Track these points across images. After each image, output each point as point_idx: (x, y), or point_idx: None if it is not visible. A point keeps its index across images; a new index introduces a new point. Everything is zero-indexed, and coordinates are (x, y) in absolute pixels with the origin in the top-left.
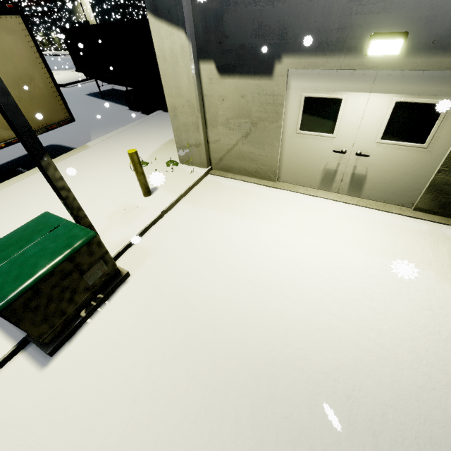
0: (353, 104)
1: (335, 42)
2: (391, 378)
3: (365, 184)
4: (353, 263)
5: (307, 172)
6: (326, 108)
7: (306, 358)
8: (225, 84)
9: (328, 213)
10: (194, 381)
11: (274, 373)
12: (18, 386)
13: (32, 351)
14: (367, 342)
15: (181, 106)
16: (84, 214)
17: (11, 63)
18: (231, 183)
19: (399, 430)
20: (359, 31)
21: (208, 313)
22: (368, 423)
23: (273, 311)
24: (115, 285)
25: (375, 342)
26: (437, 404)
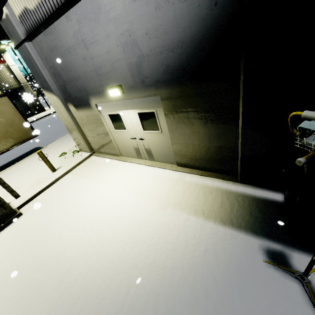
0: (125, 115)
1: (103, 91)
2: (93, 261)
3: (152, 153)
4: (122, 201)
5: (129, 150)
6: (118, 118)
7: (64, 252)
8: (80, 113)
9: (133, 172)
10: (14, 263)
11: (46, 260)
12: None
13: None
14: (97, 243)
15: (68, 124)
16: (8, 185)
17: (3, 116)
18: (99, 159)
19: (77, 286)
20: (107, 86)
21: (41, 231)
22: (67, 283)
23: (67, 229)
24: (11, 219)
25: (101, 244)
26: (104, 274)
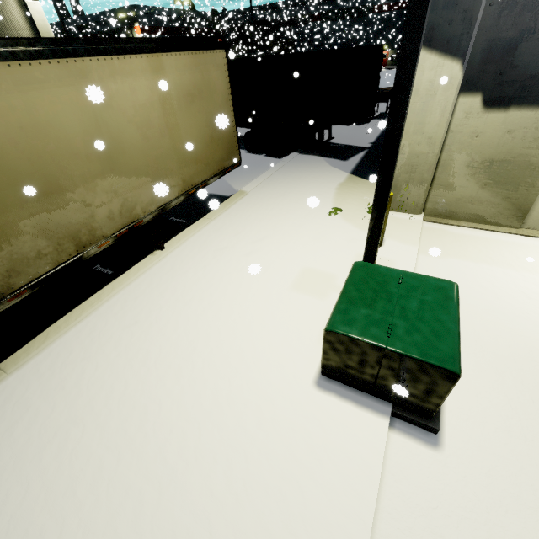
0: None
1: None
2: None
3: None
4: None
5: None
6: None
7: None
8: (488, 119)
9: None
10: None
11: None
12: (427, 470)
13: (401, 427)
14: None
15: (415, 143)
16: None
17: (212, 100)
18: (461, 231)
19: None
20: None
21: None
22: None
23: None
24: None
25: None
26: None
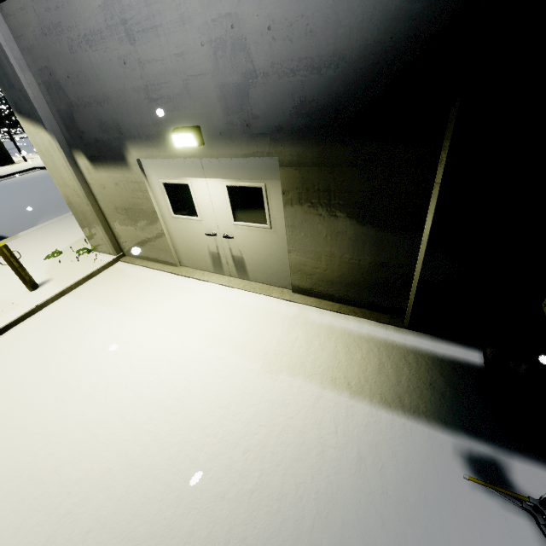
0: (199, 189)
1: (157, 135)
2: (127, 489)
3: (246, 266)
4: (187, 357)
5: (198, 255)
6: (183, 193)
7: (57, 469)
8: (100, 174)
9: (207, 300)
10: None
11: (13, 489)
12: None
13: None
14: (133, 448)
15: (71, 195)
16: None
17: None
18: (134, 270)
19: None
20: (168, 126)
21: None
22: (65, 543)
23: (64, 417)
24: None
25: (142, 448)
26: (152, 518)
